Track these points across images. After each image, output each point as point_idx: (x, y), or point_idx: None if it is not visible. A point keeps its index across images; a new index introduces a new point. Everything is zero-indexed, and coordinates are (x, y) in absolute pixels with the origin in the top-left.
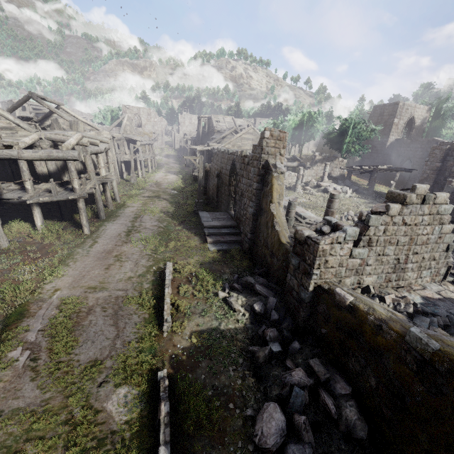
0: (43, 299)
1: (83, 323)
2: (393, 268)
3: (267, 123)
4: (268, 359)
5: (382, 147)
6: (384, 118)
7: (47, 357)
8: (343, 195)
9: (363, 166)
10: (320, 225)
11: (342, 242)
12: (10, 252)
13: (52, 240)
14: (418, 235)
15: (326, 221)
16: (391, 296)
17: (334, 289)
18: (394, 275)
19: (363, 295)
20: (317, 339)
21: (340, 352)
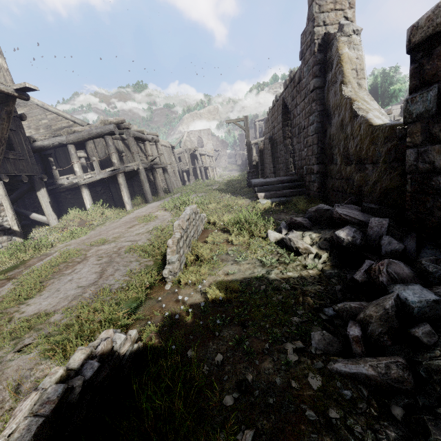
0: (47, 253)
1: (65, 271)
2: None
3: None
4: (398, 326)
5: None
6: None
7: None
8: None
9: None
10: None
11: None
12: (57, 228)
13: (94, 217)
14: None
15: None
16: None
17: None
18: None
19: None
20: None
21: None
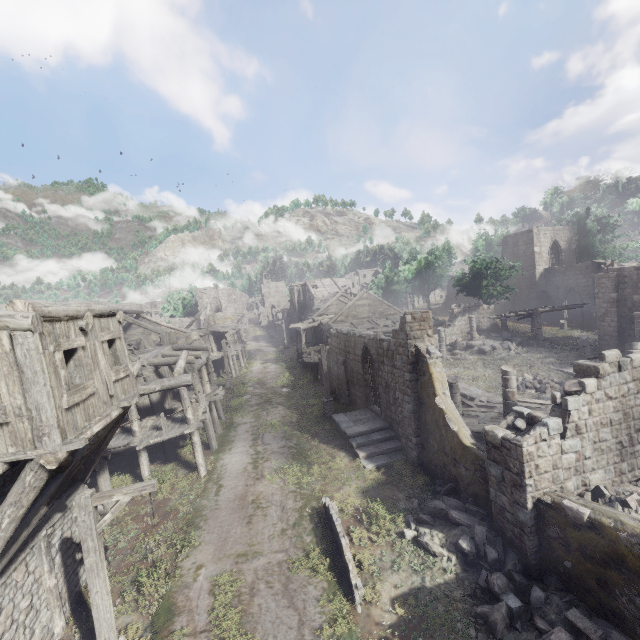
0: (188, 583)
1: (251, 610)
2: (619, 455)
3: (378, 278)
4: (509, 622)
5: (532, 280)
6: (521, 248)
7: None
8: (507, 353)
9: (518, 312)
10: (511, 420)
11: (548, 439)
12: (121, 521)
13: (166, 494)
14: (631, 407)
15: (516, 413)
16: (634, 497)
17: (560, 501)
18: (624, 464)
19: (600, 504)
20: (562, 578)
21: (601, 592)
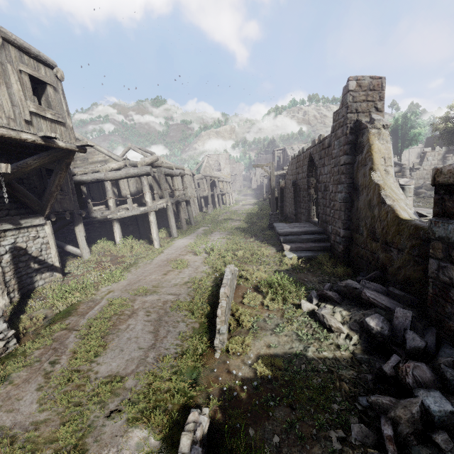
0: (94, 299)
1: (120, 326)
2: None
3: None
4: (422, 429)
5: None
6: None
7: (66, 362)
8: None
9: None
10: None
11: None
12: (89, 262)
13: (124, 253)
14: None
15: None
16: None
17: None
18: None
19: None
20: None
21: None
